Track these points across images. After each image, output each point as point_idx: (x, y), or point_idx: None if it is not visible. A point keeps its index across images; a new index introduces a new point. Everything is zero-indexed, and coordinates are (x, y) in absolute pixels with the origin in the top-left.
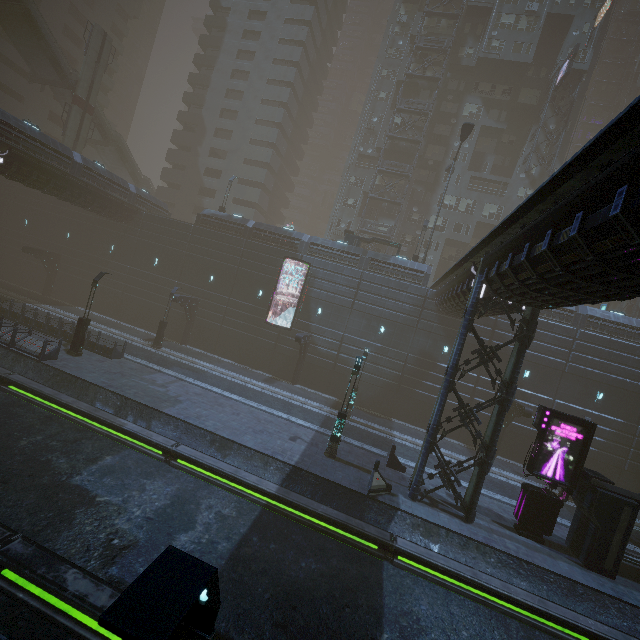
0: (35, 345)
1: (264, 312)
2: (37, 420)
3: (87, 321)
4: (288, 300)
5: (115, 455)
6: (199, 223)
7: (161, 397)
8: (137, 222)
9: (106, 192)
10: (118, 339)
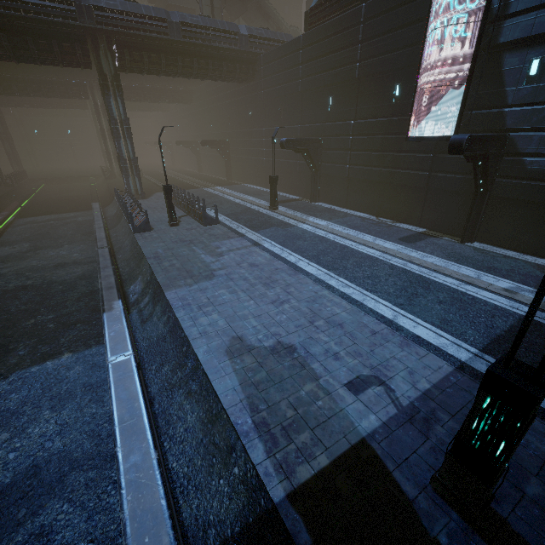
0: (138, 219)
1: (404, 123)
2: (79, 295)
3: (168, 188)
4: (449, 80)
5: (77, 353)
6: (308, 27)
7: (193, 271)
8: (259, 72)
9: (212, 46)
10: (242, 205)
